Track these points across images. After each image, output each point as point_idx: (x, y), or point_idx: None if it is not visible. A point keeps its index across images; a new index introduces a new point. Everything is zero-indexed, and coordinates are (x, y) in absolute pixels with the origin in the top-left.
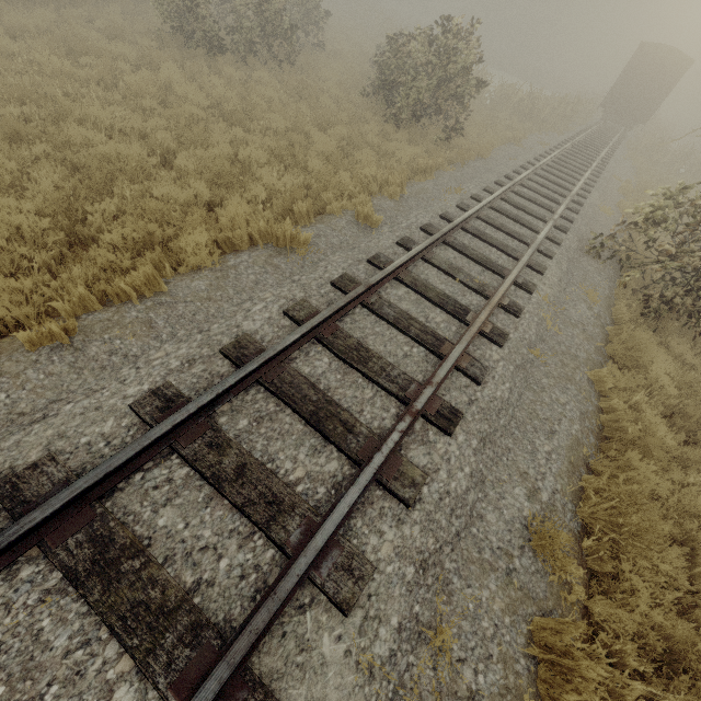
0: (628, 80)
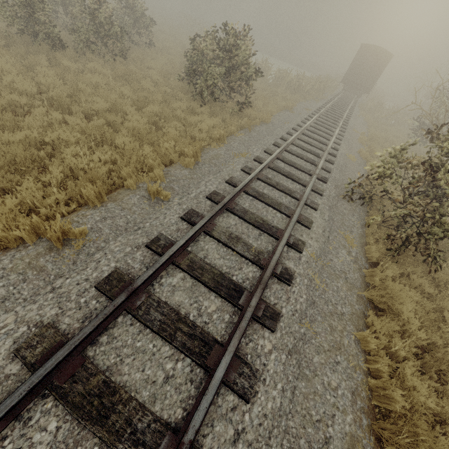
0: (356, 67)
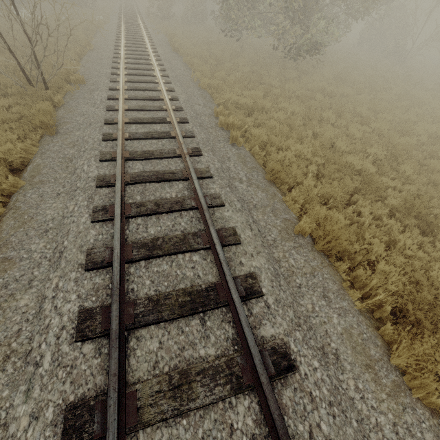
0: None
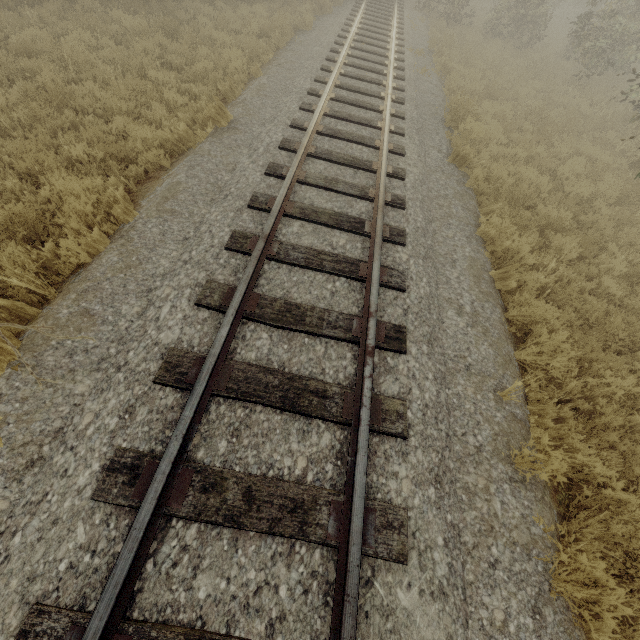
0: None
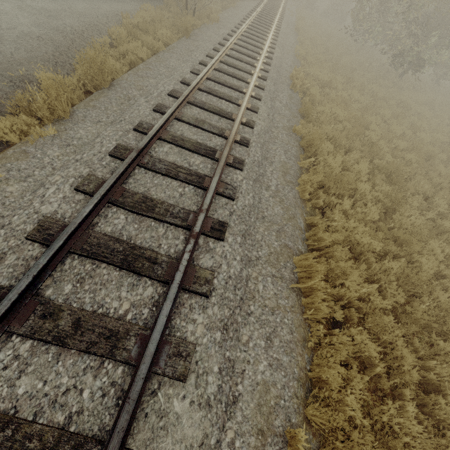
0: None
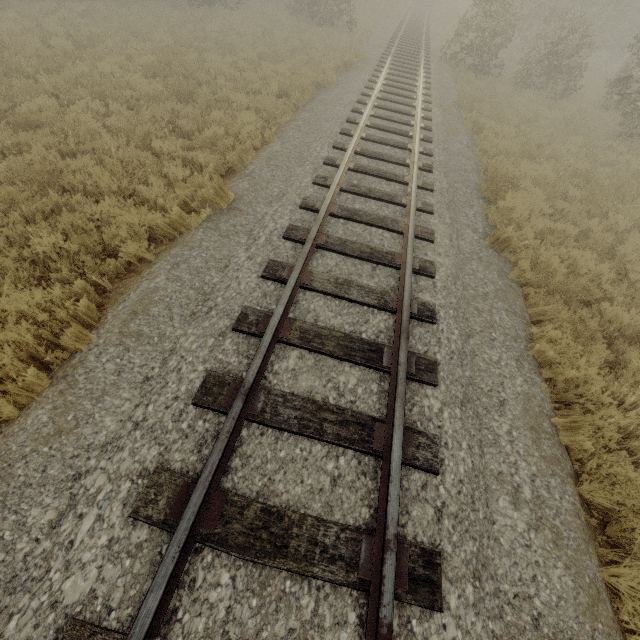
0: None
